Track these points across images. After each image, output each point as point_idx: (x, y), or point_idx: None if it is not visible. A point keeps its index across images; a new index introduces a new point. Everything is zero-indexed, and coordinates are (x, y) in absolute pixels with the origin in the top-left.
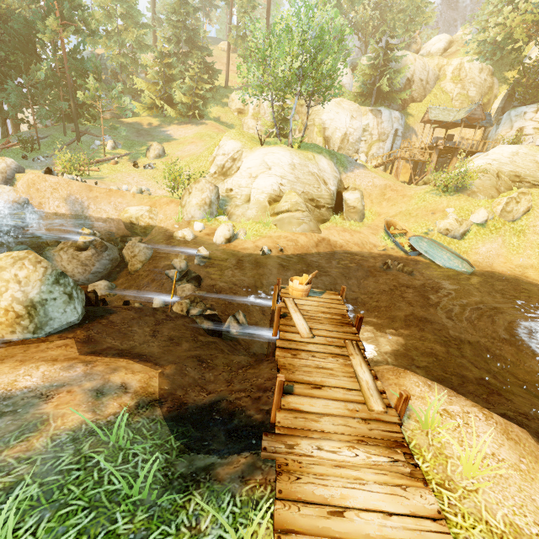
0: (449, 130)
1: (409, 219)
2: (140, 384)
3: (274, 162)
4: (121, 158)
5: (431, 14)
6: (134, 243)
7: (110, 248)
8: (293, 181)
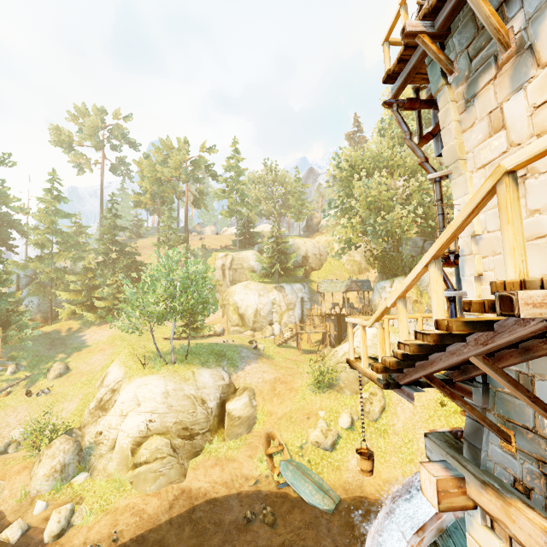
0: None
1: (289, 426)
2: None
3: (145, 396)
4: (17, 385)
5: (313, 208)
6: None
7: None
8: (164, 412)
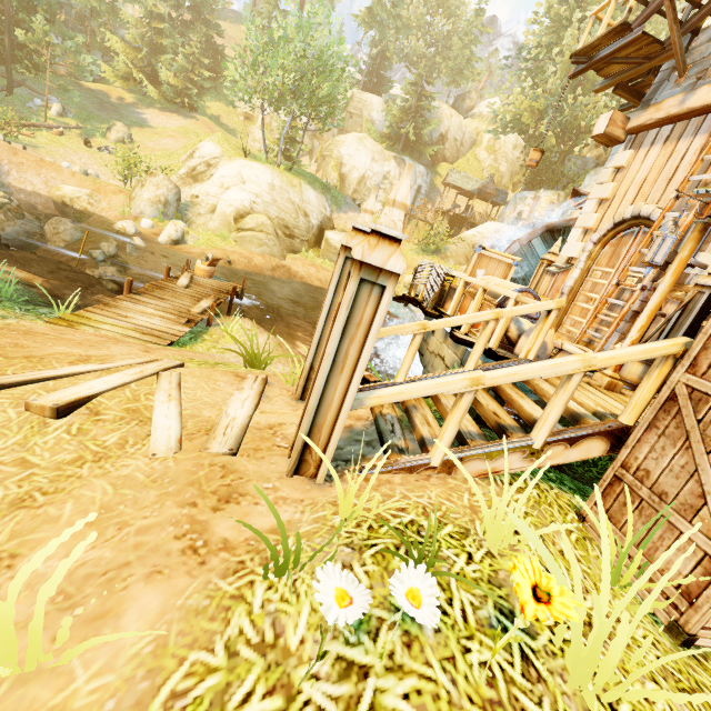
0: (475, 202)
1: None
2: (24, 277)
3: (251, 177)
4: (69, 130)
5: (480, 72)
6: (59, 220)
7: (29, 219)
8: (268, 203)
